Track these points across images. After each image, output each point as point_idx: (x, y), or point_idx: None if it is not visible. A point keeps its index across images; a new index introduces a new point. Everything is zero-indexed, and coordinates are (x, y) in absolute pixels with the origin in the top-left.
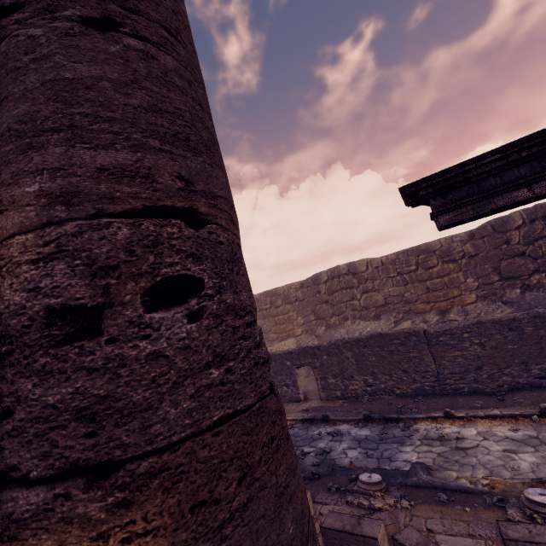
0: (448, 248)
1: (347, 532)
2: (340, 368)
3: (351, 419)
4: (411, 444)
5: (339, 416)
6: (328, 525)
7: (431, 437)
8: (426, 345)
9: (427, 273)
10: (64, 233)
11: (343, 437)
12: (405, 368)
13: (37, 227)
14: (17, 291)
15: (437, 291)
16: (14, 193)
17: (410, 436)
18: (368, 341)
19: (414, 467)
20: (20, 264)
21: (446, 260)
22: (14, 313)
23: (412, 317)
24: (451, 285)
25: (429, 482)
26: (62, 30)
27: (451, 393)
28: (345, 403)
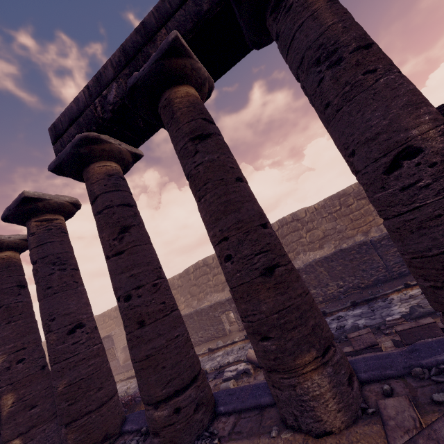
0: (358, 190)
1: (416, 326)
2: (318, 281)
3: (343, 308)
4: (395, 306)
5: (333, 309)
6: (402, 329)
7: (404, 298)
8: (373, 249)
9: (349, 209)
10: (441, 128)
11: (345, 318)
12: (363, 268)
13: (434, 128)
14: (439, 144)
15: (358, 220)
16: (420, 120)
17: (391, 302)
18: (333, 257)
19: (412, 308)
20: (436, 137)
21: (359, 198)
22: (441, 149)
23: (346, 241)
24: (366, 214)
25: (426, 312)
26: (399, 76)
27: (398, 277)
28: (329, 303)
